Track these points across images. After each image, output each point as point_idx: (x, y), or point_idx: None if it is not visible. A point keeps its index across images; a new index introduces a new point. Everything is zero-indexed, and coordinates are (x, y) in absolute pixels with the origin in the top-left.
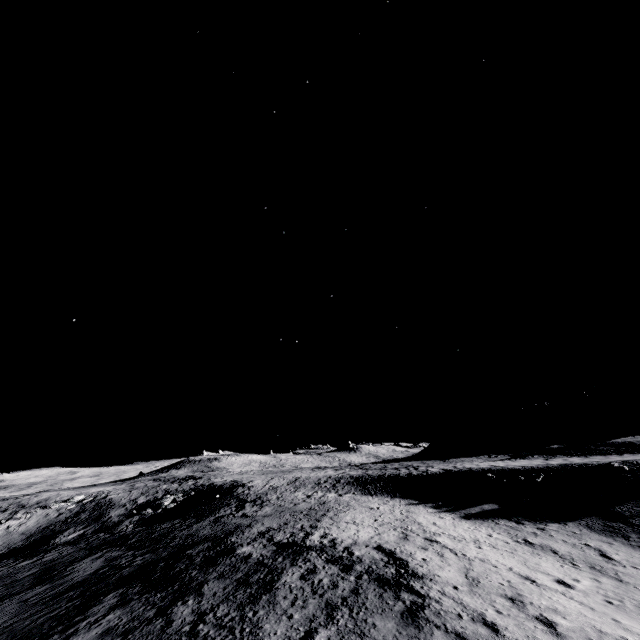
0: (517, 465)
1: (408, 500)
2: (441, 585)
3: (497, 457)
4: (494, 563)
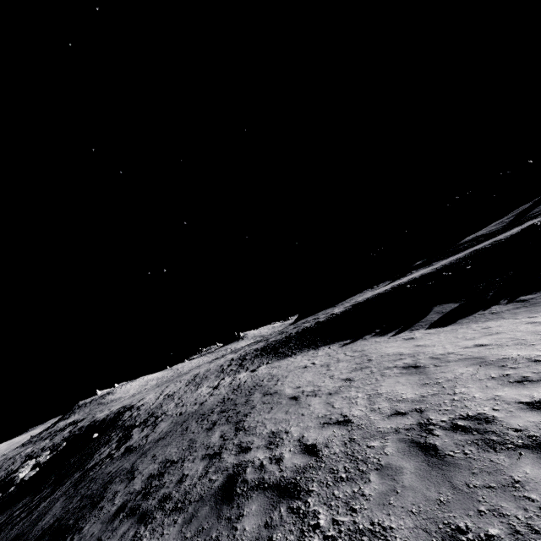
0: (421, 273)
1: (337, 343)
2: None
3: (380, 285)
4: None
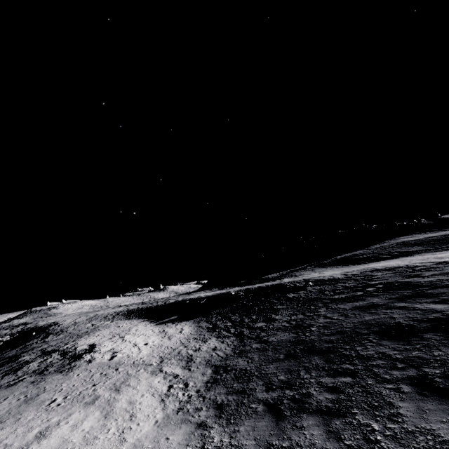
0: (206, 295)
1: (145, 319)
2: (95, 353)
3: (213, 290)
4: (132, 341)
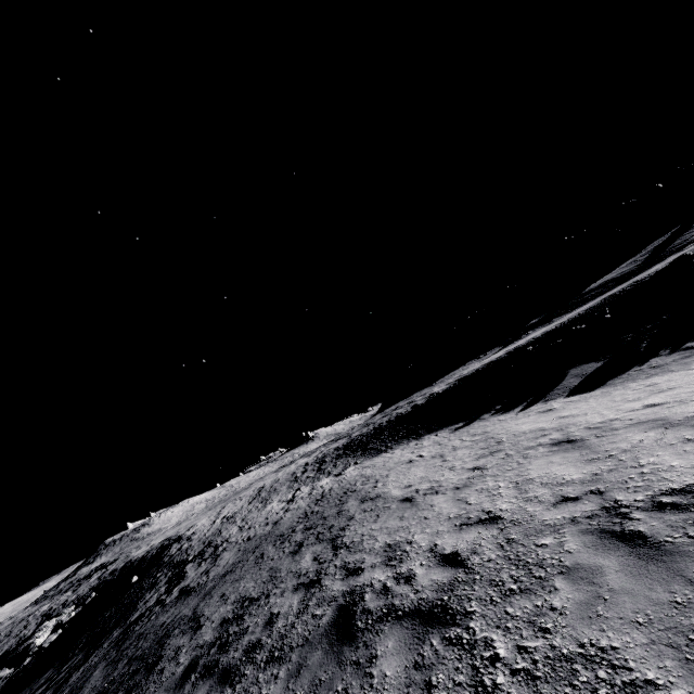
0: (543, 331)
1: (446, 429)
2: None
3: (488, 354)
4: None
